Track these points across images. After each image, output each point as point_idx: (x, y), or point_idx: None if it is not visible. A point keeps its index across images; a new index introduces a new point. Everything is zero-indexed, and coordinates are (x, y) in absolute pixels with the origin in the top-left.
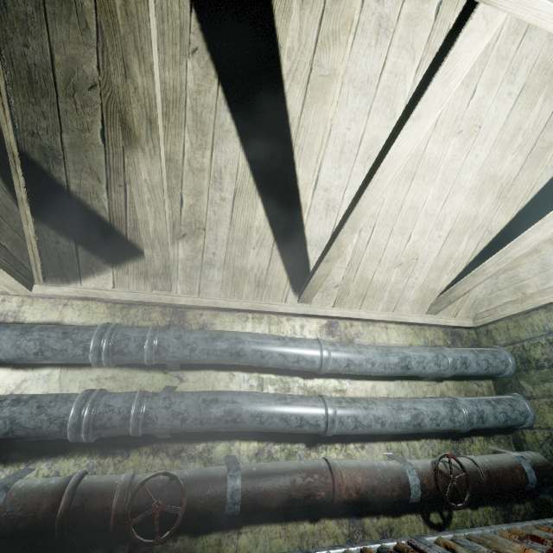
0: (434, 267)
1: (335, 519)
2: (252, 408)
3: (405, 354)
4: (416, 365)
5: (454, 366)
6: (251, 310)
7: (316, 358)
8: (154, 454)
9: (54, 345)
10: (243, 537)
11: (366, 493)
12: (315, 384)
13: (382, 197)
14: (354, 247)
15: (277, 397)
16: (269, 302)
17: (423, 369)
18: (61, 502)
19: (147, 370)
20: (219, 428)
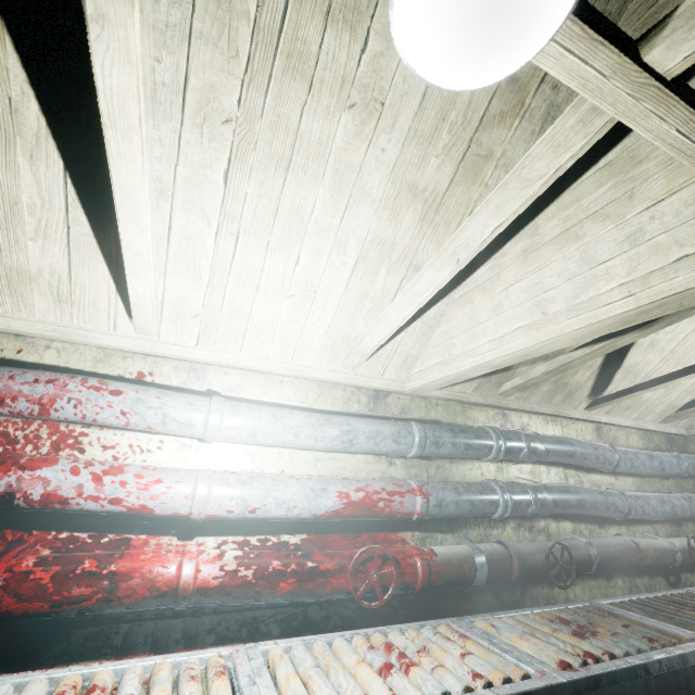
0: (686, 390)
1: (621, 578)
2: (590, 498)
3: (661, 459)
4: (667, 468)
5: (689, 470)
6: (553, 415)
7: (615, 461)
8: (518, 528)
9: (474, 445)
10: (576, 587)
11: (655, 560)
12: (596, 479)
13: (687, 340)
14: (647, 373)
15: (597, 490)
16: (565, 409)
17: (670, 471)
18: (515, 560)
19: (499, 463)
20: (570, 512)
